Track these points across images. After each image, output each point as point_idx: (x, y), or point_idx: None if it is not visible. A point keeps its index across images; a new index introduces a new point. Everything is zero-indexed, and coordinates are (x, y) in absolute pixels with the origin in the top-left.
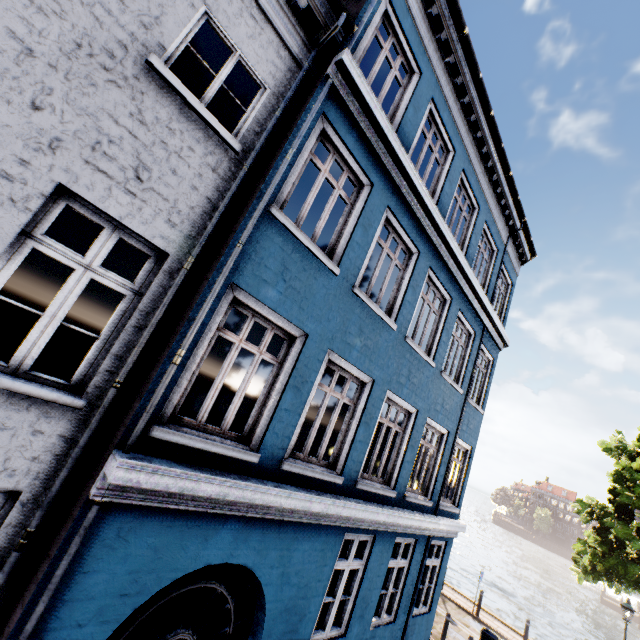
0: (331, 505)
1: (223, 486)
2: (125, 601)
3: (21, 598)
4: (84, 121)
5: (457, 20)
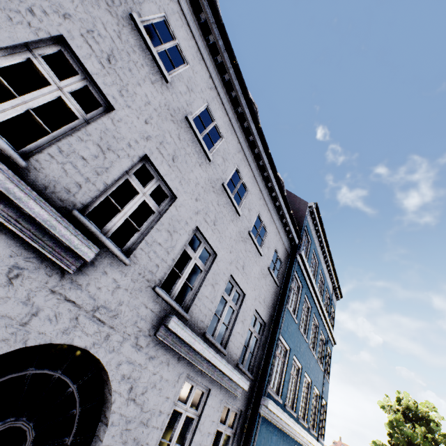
0: (297, 427)
1: (281, 412)
2: None
3: None
4: (259, 290)
5: (321, 224)
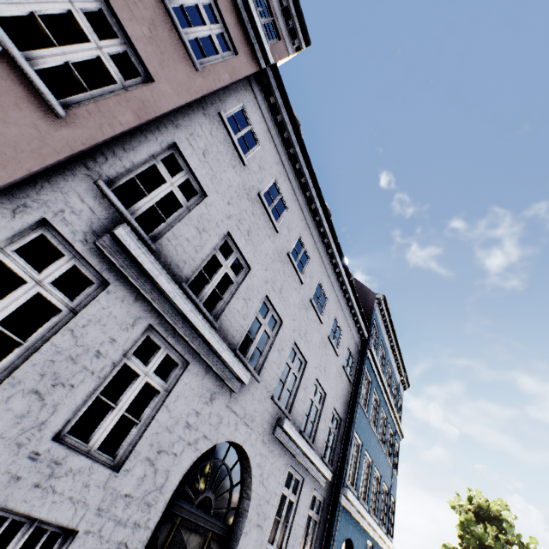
0: (370, 519)
1: (357, 502)
2: (340, 544)
3: (329, 535)
4: (336, 388)
5: (388, 315)
